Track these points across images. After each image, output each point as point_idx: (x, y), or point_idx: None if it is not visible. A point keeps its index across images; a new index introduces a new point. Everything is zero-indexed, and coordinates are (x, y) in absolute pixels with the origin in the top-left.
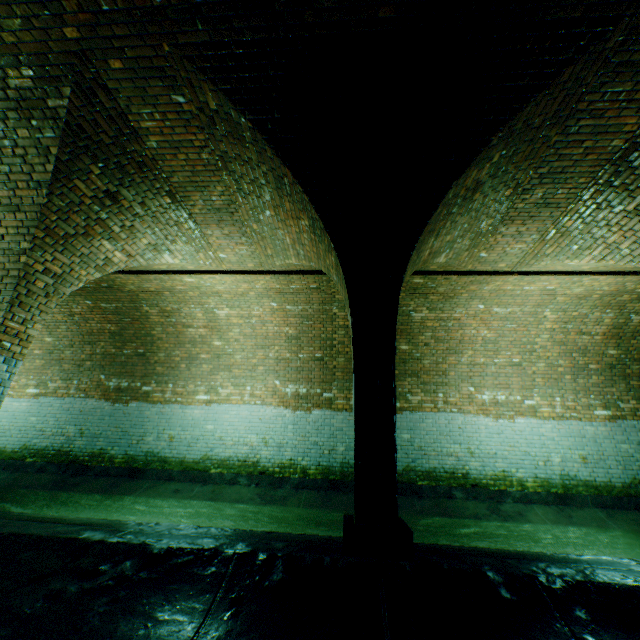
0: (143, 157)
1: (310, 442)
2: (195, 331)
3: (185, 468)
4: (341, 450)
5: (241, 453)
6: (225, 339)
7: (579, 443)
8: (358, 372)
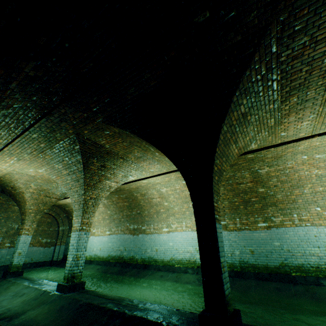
0: (107, 151)
1: None
2: (155, 200)
3: (164, 264)
4: (237, 253)
5: (186, 256)
6: (168, 201)
7: None
8: (198, 230)
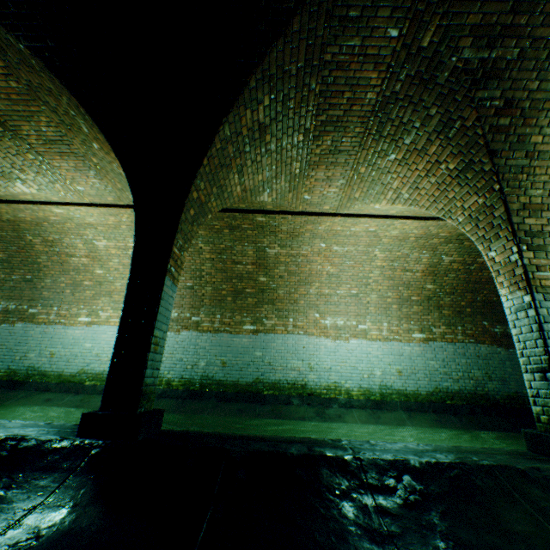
0: None
1: (176, 358)
2: (78, 260)
3: (62, 381)
4: (202, 365)
5: None
6: (106, 268)
7: (398, 360)
8: (132, 284)
